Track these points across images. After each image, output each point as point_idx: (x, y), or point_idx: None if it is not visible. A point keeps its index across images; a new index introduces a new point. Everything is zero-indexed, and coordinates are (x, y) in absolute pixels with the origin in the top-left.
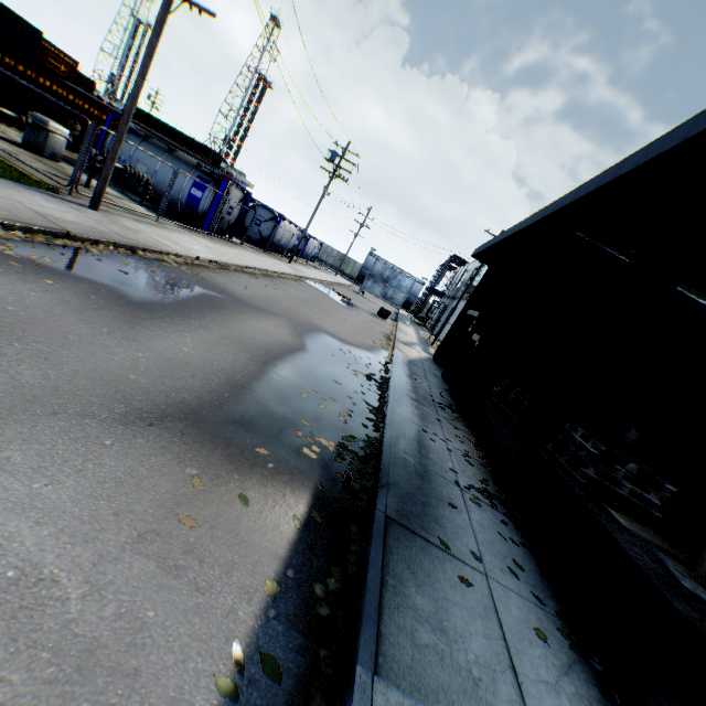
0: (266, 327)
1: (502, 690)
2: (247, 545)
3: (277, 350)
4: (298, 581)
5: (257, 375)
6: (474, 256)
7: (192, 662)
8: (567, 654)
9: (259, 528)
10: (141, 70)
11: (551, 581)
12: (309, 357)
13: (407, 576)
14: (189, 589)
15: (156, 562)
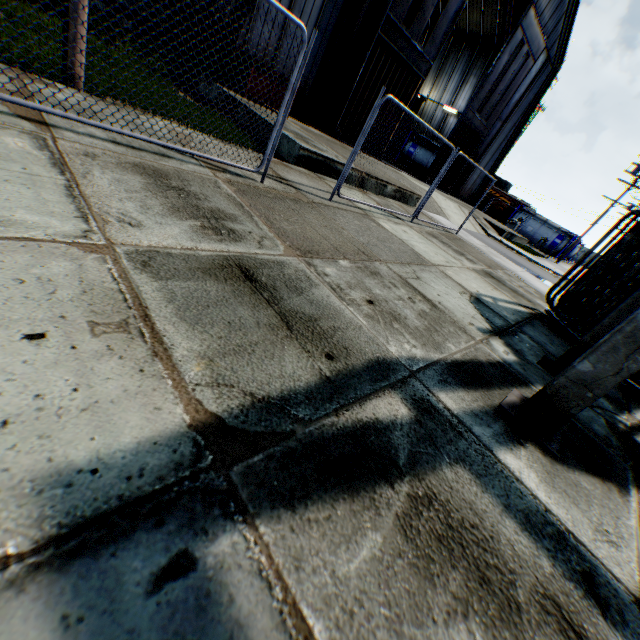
0: None
1: None
2: None
3: None
4: None
5: None
6: None
7: None
8: None
9: None
10: (593, 224)
11: None
12: None
13: None
14: None
15: None
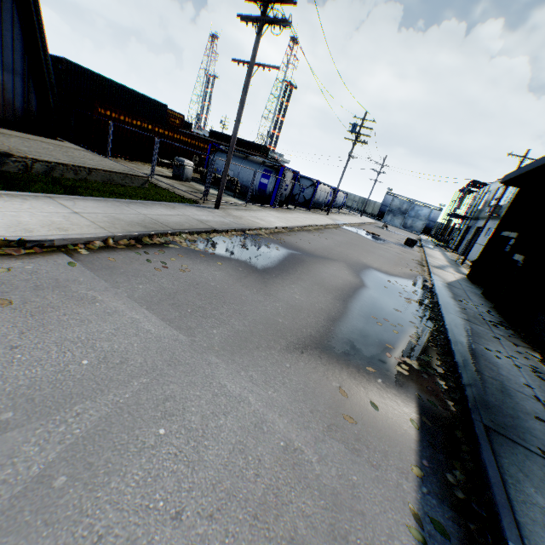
0: (333, 271)
1: None
2: (389, 439)
3: (347, 289)
4: (432, 469)
5: (344, 311)
6: (503, 182)
7: (389, 513)
8: None
9: (392, 427)
10: (237, 117)
11: None
12: (370, 292)
13: (521, 477)
14: (368, 465)
15: (343, 444)
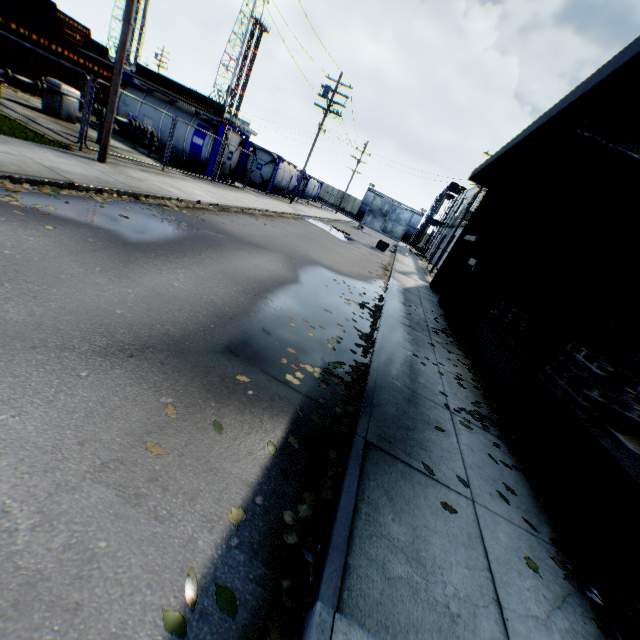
0: (261, 262)
1: (483, 627)
2: (216, 472)
3: (269, 282)
4: (266, 509)
5: (246, 307)
6: (471, 179)
7: (140, 595)
8: (561, 586)
9: (231, 455)
10: (126, 14)
11: (545, 506)
12: (301, 289)
13: (384, 503)
14: (147, 518)
15: (116, 490)
